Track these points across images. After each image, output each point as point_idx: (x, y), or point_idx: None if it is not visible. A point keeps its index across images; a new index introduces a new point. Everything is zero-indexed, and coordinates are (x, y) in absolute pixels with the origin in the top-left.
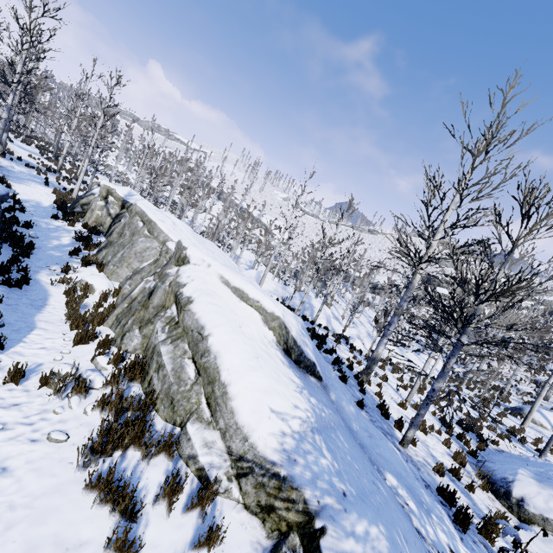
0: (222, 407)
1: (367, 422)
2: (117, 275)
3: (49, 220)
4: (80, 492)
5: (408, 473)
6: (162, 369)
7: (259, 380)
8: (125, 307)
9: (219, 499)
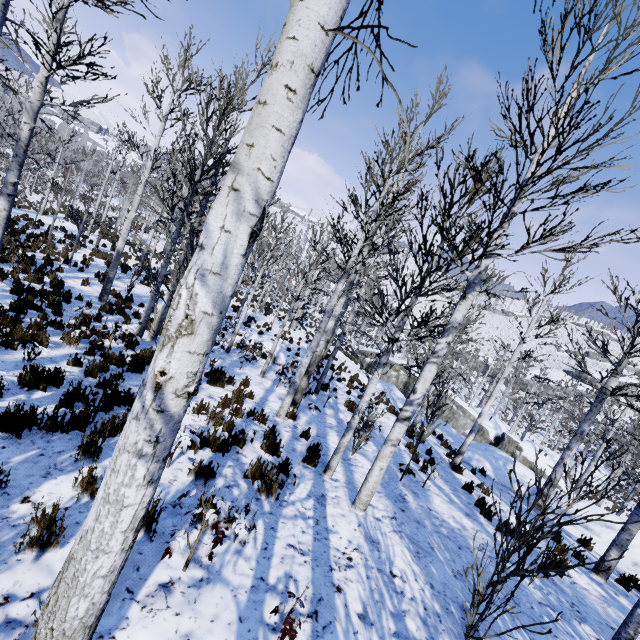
0: None
1: None
2: None
3: None
4: None
5: None
6: None
7: None
8: None
9: None
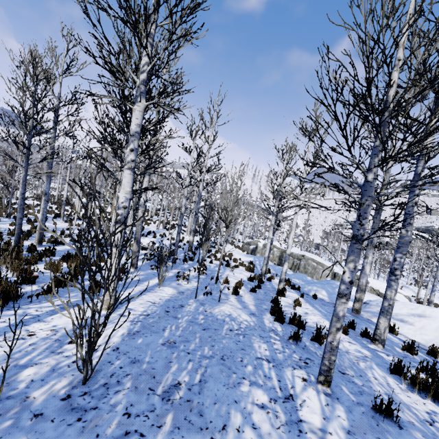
0: None
1: None
2: None
3: None
4: None
5: None
6: None
7: None
8: None
9: None
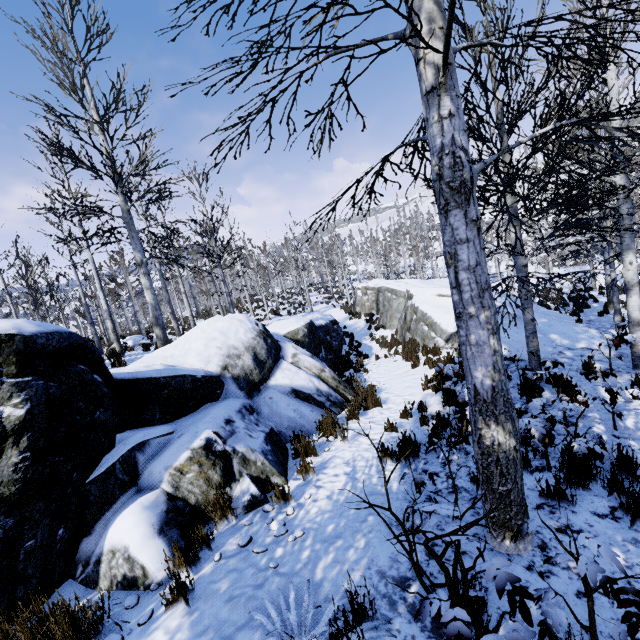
0: (436, 330)
1: (554, 322)
2: (392, 326)
3: (350, 322)
4: (405, 362)
5: (578, 333)
6: (416, 333)
7: (446, 317)
8: (400, 330)
9: (442, 350)
